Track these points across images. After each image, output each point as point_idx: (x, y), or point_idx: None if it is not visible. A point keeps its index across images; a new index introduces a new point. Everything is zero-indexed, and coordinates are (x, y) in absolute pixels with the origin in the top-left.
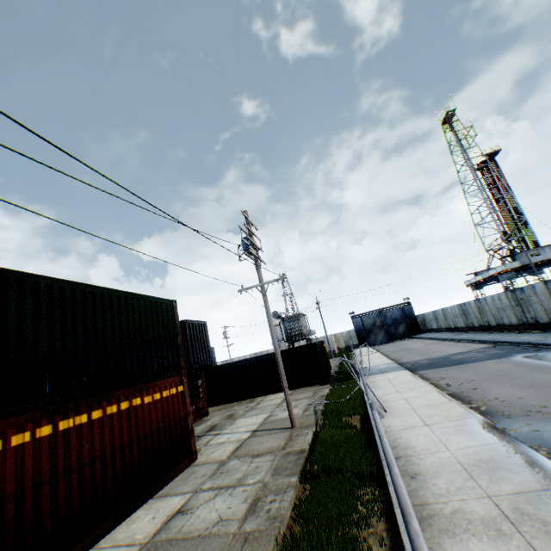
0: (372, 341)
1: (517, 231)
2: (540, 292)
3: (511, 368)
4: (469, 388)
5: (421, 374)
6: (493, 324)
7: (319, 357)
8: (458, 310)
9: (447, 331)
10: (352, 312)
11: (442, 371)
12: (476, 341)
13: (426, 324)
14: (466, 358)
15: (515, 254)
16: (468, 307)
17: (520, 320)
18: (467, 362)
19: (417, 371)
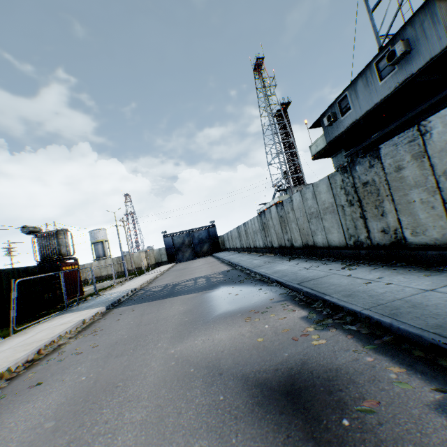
0: (180, 258)
1: (295, 172)
2: (274, 216)
3: (177, 315)
4: (37, 381)
5: (107, 315)
6: (252, 246)
7: (4, 290)
8: (237, 232)
9: (233, 250)
10: (165, 231)
11: (128, 312)
12: (230, 262)
13: (225, 244)
14: (185, 287)
15: (287, 189)
16: (241, 230)
17: (265, 244)
18: (175, 294)
19: (117, 308)
